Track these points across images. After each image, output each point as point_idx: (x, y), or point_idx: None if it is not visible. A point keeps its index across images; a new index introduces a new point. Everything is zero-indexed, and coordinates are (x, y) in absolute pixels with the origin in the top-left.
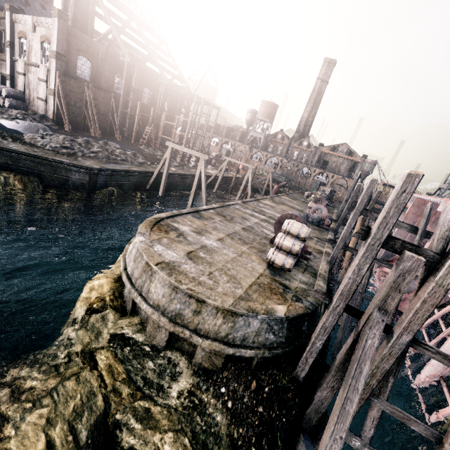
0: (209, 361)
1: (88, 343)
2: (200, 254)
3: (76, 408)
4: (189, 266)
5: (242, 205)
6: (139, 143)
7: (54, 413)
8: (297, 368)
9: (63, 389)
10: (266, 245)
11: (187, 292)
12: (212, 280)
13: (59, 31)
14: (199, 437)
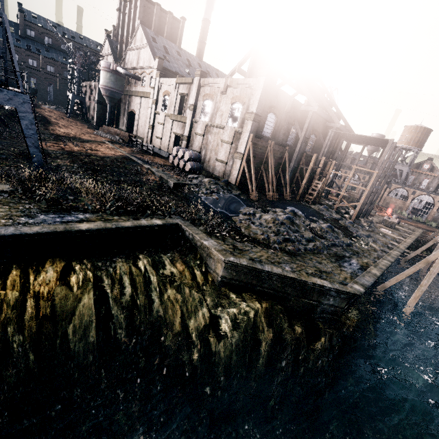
0: None
1: None
2: None
3: None
4: None
5: None
6: (304, 199)
7: None
8: None
9: None
10: None
11: None
12: None
13: (262, 90)
14: None
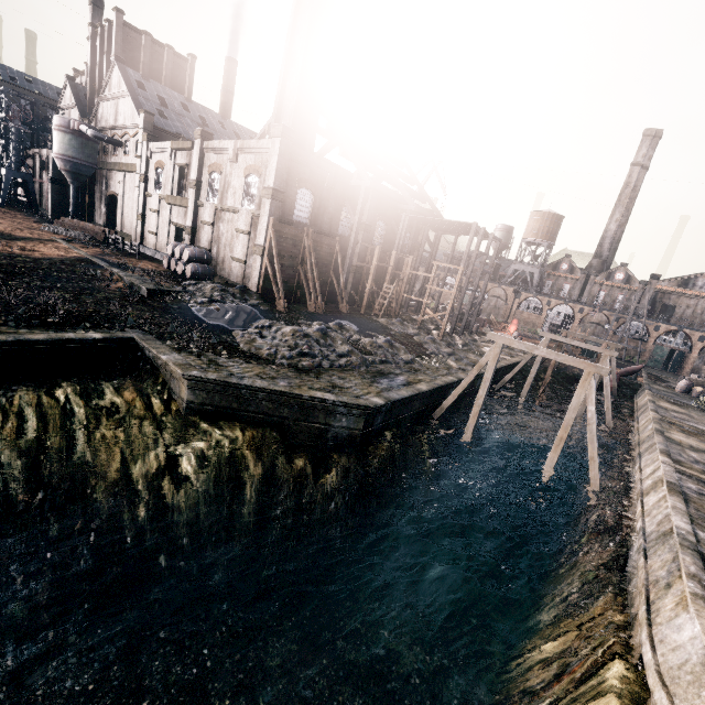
0: None
1: None
2: None
3: None
4: None
5: (690, 475)
6: (372, 312)
7: None
8: None
9: None
10: None
11: None
12: None
13: (280, 156)
14: None
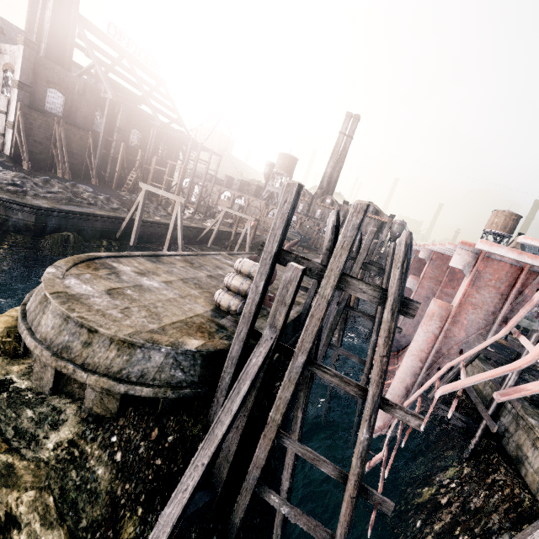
0: (102, 404)
1: None
2: (126, 291)
3: None
4: (101, 300)
5: (225, 256)
6: (122, 189)
7: None
8: (210, 411)
9: None
10: None
11: (79, 322)
12: (124, 314)
13: (24, 59)
14: (68, 495)
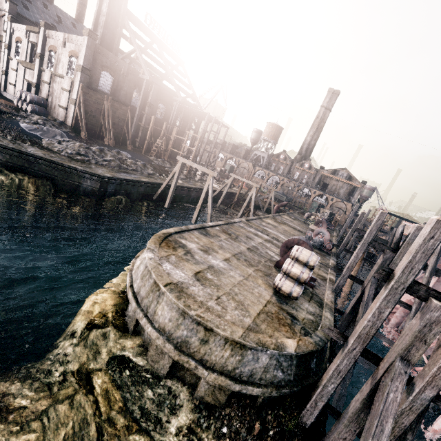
0: (212, 395)
1: (85, 362)
2: (207, 275)
3: (67, 437)
4: (197, 289)
5: (246, 223)
6: (149, 154)
7: (42, 440)
8: (305, 411)
9: (55, 414)
10: (271, 268)
11: (195, 319)
12: (220, 305)
13: (87, 48)
14: None
